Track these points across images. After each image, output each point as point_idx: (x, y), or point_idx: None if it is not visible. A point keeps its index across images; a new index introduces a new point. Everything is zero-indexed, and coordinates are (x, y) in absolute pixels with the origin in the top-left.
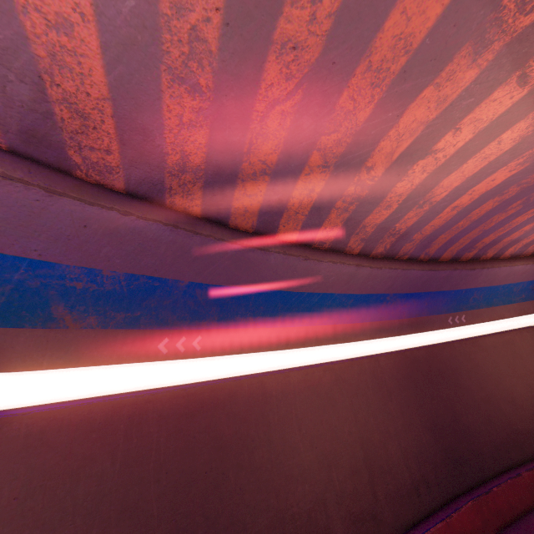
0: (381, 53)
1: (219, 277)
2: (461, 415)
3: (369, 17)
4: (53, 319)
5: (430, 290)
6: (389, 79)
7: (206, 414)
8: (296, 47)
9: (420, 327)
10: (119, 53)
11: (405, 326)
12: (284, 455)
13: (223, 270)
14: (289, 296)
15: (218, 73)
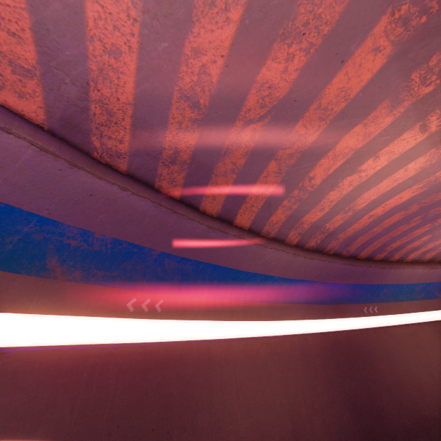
0: (328, 98)
1: (185, 250)
2: (376, 397)
3: (323, 74)
4: (46, 270)
5: (350, 282)
6: (332, 116)
7: (159, 372)
8: (271, 87)
9: (341, 313)
10: (148, 75)
11: (329, 311)
12: (223, 420)
13: (189, 245)
14: (238, 274)
15: (214, 96)
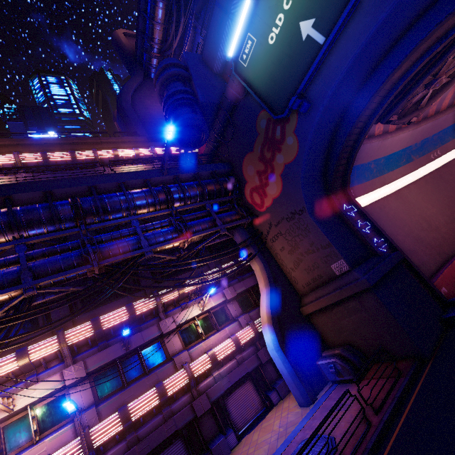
0: None
1: (439, 129)
2: None
3: None
4: (412, 159)
5: None
6: None
7: (454, 169)
8: None
9: None
10: None
11: None
12: None
13: (440, 126)
14: None
15: None
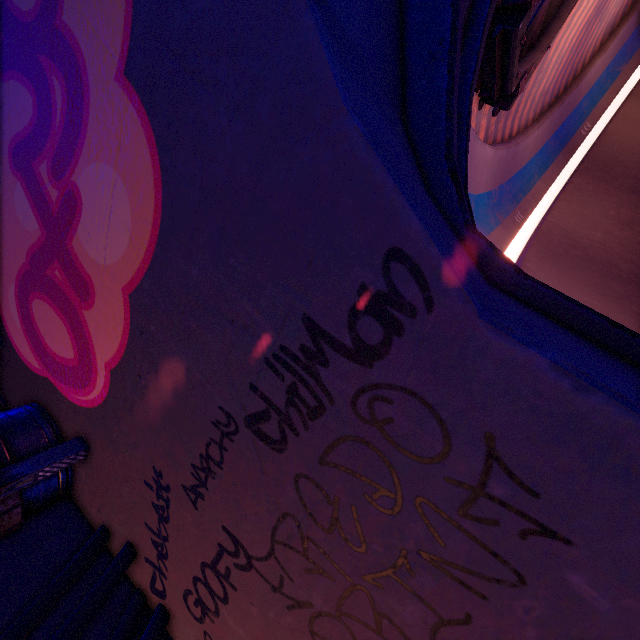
0: None
1: (509, 173)
2: (637, 175)
3: None
4: (499, 220)
5: (563, 121)
6: None
7: (552, 239)
8: None
9: (572, 149)
10: None
11: (566, 155)
12: (591, 238)
13: (510, 168)
14: (522, 172)
15: None
